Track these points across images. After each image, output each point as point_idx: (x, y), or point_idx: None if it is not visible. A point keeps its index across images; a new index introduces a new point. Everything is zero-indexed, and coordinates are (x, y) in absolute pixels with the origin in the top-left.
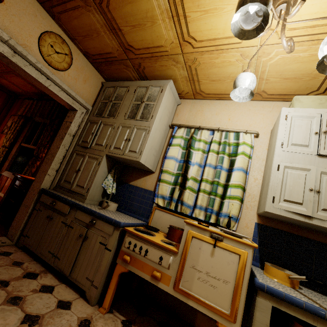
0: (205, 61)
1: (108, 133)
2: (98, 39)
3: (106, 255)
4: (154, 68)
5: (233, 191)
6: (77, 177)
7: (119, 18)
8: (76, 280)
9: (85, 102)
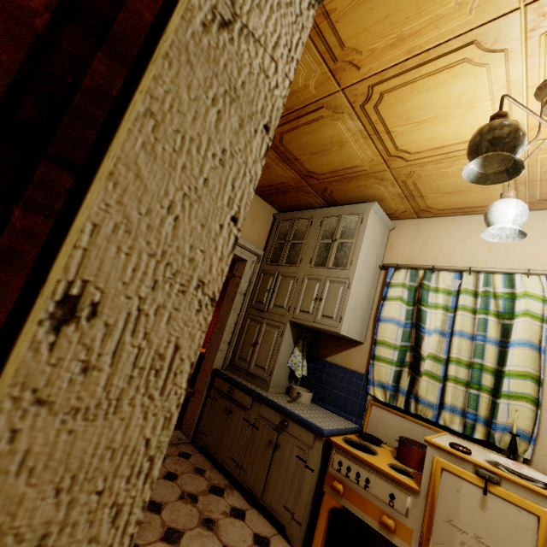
0: (429, 173)
1: (289, 289)
2: (269, 171)
3: (308, 477)
4: (347, 190)
5: (515, 385)
6: (255, 353)
7: (295, 149)
8: (271, 506)
9: (255, 248)
